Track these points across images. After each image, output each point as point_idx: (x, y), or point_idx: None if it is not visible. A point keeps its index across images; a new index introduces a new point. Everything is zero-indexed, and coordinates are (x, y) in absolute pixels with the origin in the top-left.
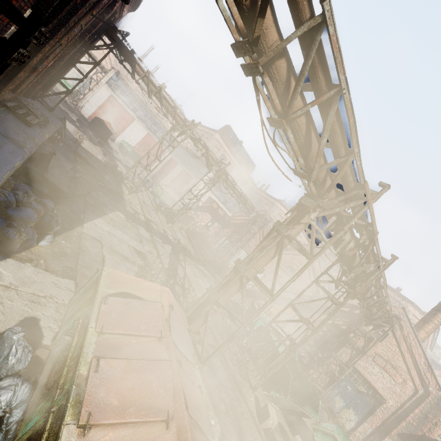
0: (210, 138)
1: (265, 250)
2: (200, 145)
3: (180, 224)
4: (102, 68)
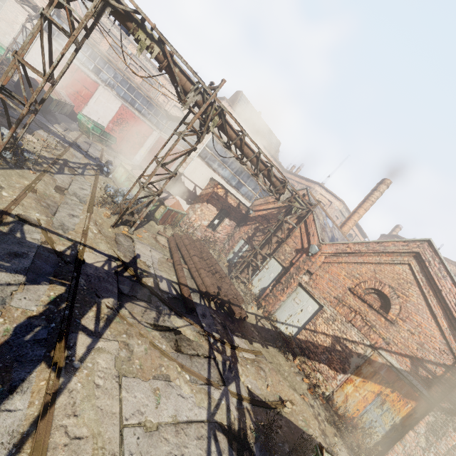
0: None
1: None
2: (143, 34)
3: (161, 226)
4: (36, 9)
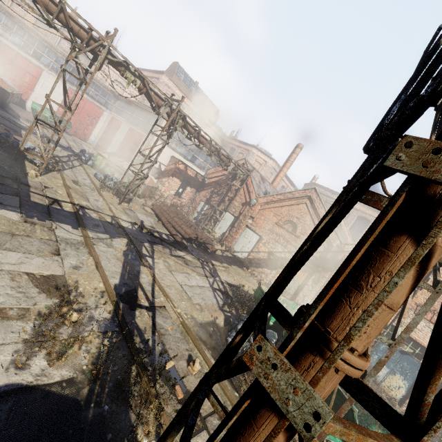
0: (156, 83)
1: (388, 296)
2: (129, 73)
3: (142, 199)
4: None
